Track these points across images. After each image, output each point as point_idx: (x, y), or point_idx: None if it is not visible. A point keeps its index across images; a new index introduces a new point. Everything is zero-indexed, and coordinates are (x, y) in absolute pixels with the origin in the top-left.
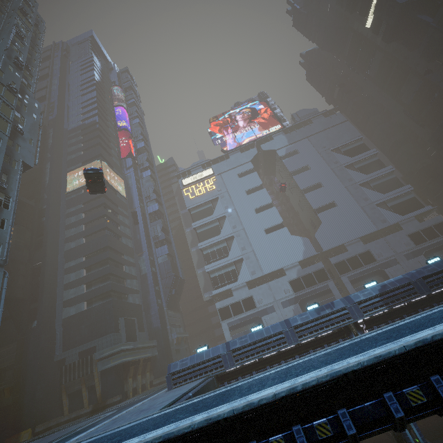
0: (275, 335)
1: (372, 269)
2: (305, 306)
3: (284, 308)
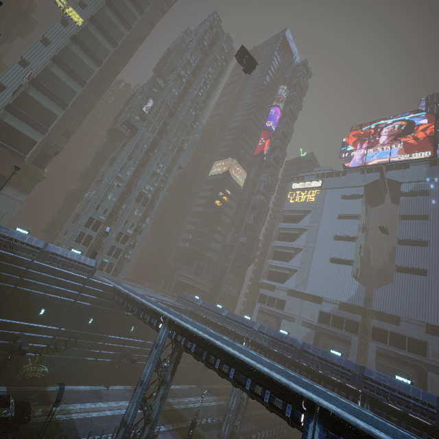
0: (218, 313)
1: (412, 360)
2: (319, 337)
3: (302, 326)
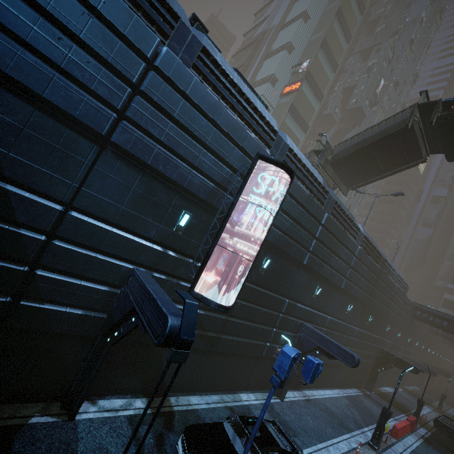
0: None
1: None
2: None
3: None
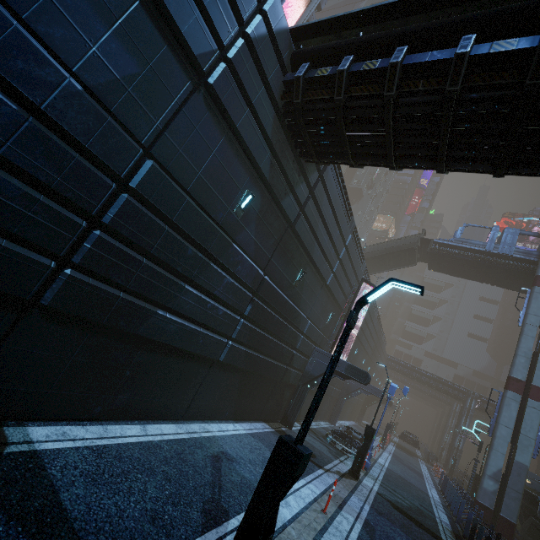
0: None
1: None
2: None
3: None
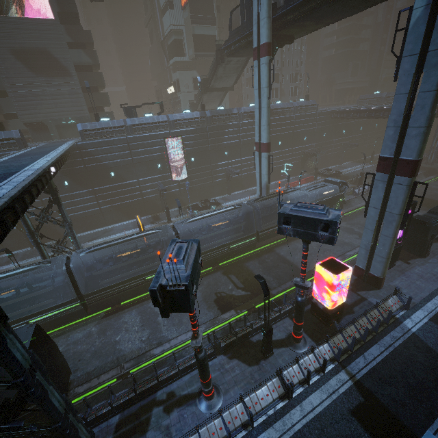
0: None
1: None
2: None
3: None
